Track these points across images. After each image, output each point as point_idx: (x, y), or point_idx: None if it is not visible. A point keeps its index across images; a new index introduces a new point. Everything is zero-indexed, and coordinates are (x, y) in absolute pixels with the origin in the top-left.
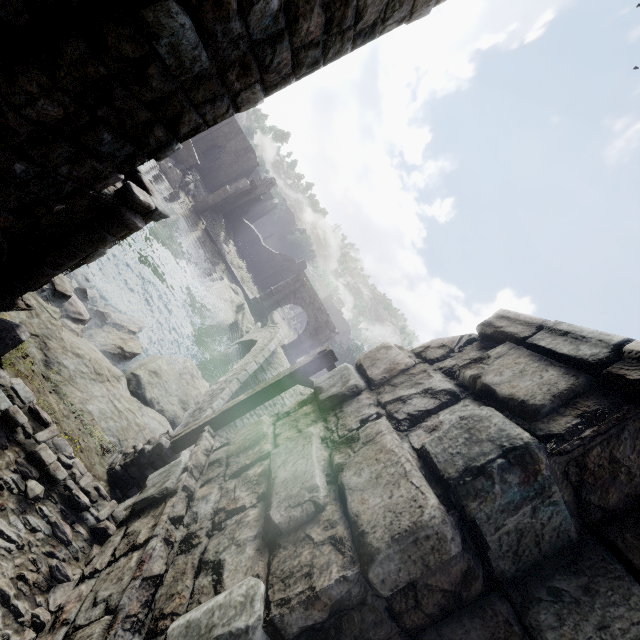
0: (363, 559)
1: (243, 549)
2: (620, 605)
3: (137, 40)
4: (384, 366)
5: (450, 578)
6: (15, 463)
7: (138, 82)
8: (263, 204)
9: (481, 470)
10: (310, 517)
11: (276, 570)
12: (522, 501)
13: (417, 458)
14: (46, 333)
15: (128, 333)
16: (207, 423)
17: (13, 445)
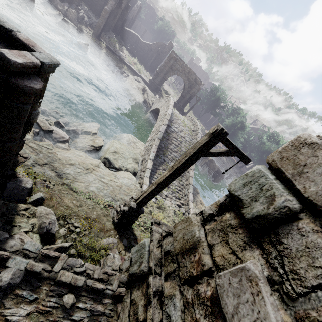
0: None
1: None
2: None
3: None
4: None
5: None
6: (50, 291)
7: None
8: (132, 9)
9: None
10: None
11: None
12: None
13: None
14: (50, 160)
15: (93, 135)
16: (151, 192)
17: (43, 282)
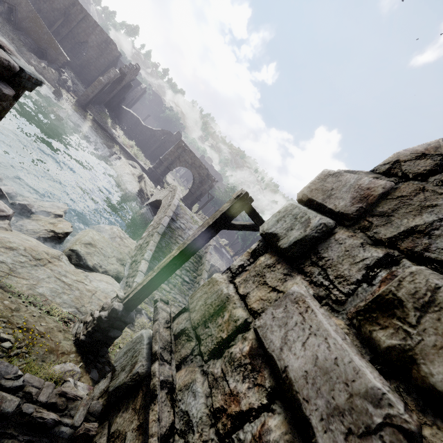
0: None
1: None
2: None
3: None
4: (349, 195)
5: None
6: None
7: None
8: (134, 90)
9: None
10: None
11: None
12: None
13: None
14: None
15: (55, 217)
16: (150, 281)
17: None
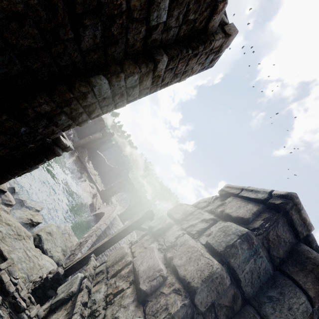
0: (191, 293)
1: (128, 308)
2: (294, 297)
3: (87, 86)
4: (181, 212)
5: (228, 299)
6: None
7: (83, 99)
8: (107, 144)
9: (232, 245)
10: (161, 284)
11: (149, 312)
12: (250, 257)
13: (205, 247)
14: None
15: (35, 211)
16: (86, 256)
17: None
